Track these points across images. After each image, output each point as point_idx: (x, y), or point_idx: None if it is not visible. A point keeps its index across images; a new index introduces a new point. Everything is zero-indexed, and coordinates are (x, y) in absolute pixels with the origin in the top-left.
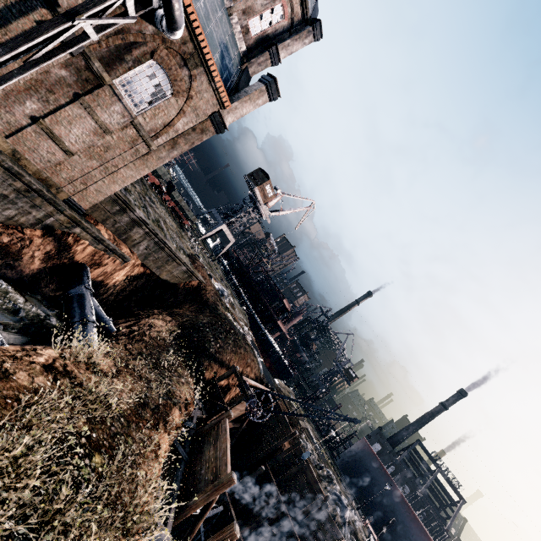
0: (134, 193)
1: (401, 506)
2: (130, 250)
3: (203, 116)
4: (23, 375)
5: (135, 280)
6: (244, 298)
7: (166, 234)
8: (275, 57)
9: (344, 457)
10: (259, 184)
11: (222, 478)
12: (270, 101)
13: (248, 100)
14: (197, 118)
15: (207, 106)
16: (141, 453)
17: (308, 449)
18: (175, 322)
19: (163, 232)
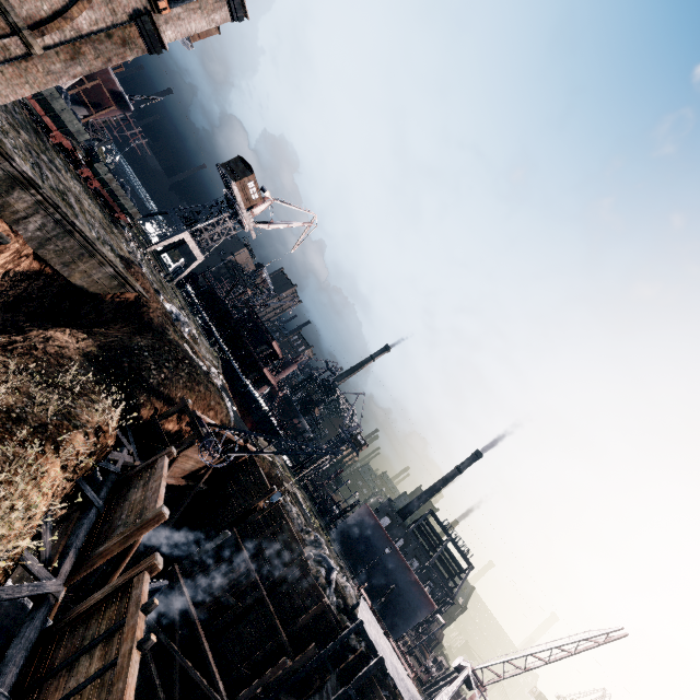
0: (16, 139)
1: (403, 572)
2: (10, 228)
3: (124, 16)
4: None
5: (25, 280)
6: (218, 339)
7: (79, 216)
8: None
9: (343, 529)
10: (239, 179)
11: (148, 515)
12: (234, 20)
13: (199, 9)
14: (114, 18)
15: (130, 2)
16: (4, 472)
17: (292, 512)
18: (93, 341)
19: (72, 211)
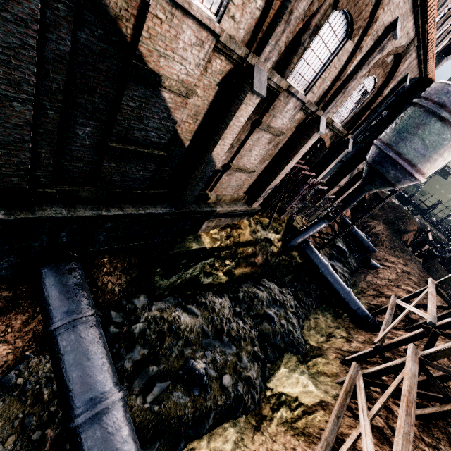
0: None
1: None
2: None
3: None
4: (412, 278)
5: None
6: None
7: None
8: (450, 56)
9: None
10: None
11: None
12: None
13: None
14: None
15: None
16: None
17: None
18: (381, 222)
19: None
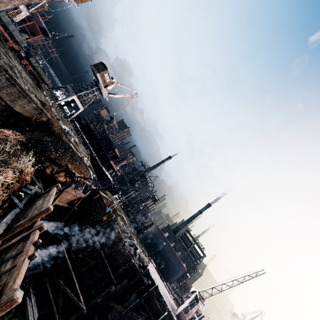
0: None
1: (172, 254)
2: None
3: None
4: None
5: None
6: (89, 147)
7: (19, 78)
8: None
9: (145, 235)
10: (100, 72)
11: (42, 209)
12: None
13: None
14: None
15: None
16: None
17: (120, 224)
18: (24, 136)
19: (15, 75)
